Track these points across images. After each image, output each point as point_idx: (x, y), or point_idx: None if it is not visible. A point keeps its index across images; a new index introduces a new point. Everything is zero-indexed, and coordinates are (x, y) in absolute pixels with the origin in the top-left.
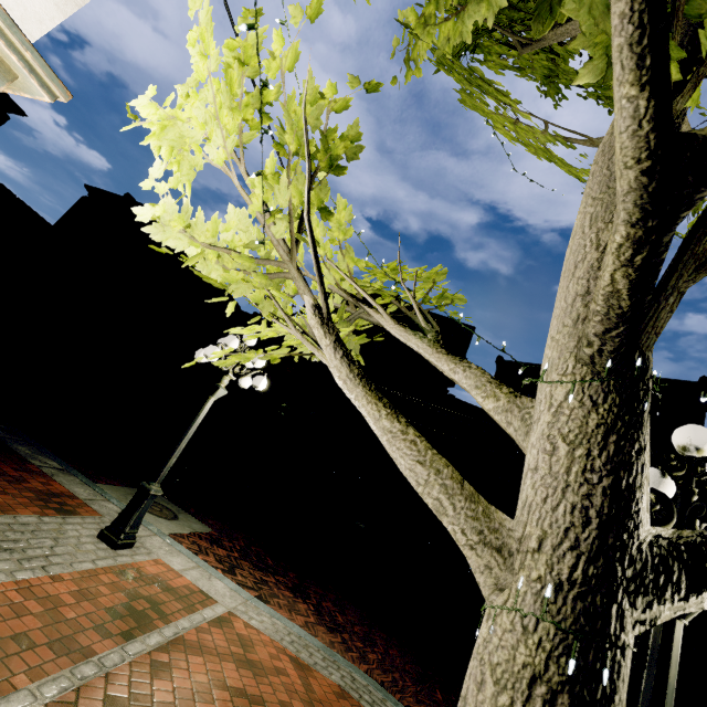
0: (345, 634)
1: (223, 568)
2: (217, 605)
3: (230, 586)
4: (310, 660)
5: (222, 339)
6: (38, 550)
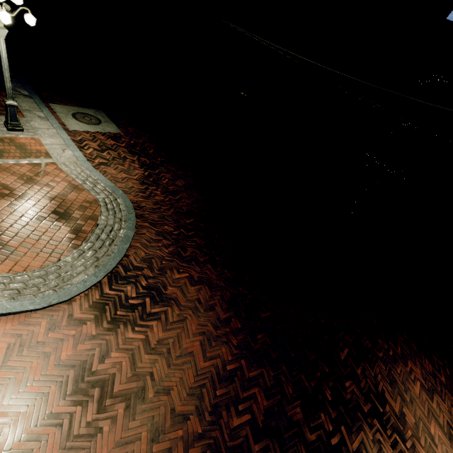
0: (153, 187)
1: (98, 149)
2: (48, 159)
3: (75, 154)
4: (91, 188)
5: None
6: None
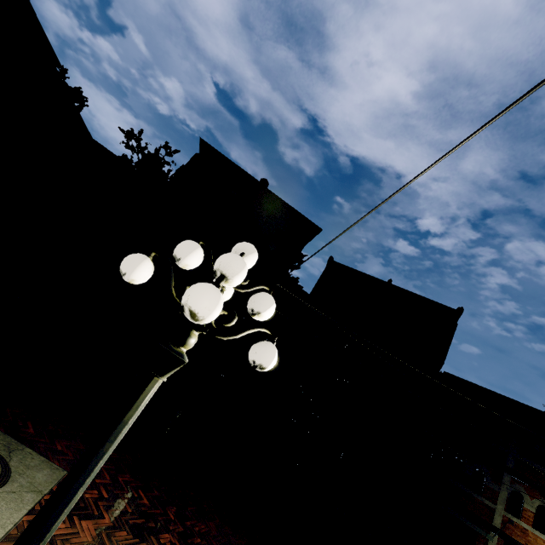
0: None
1: None
2: None
3: None
4: None
5: (190, 245)
6: None
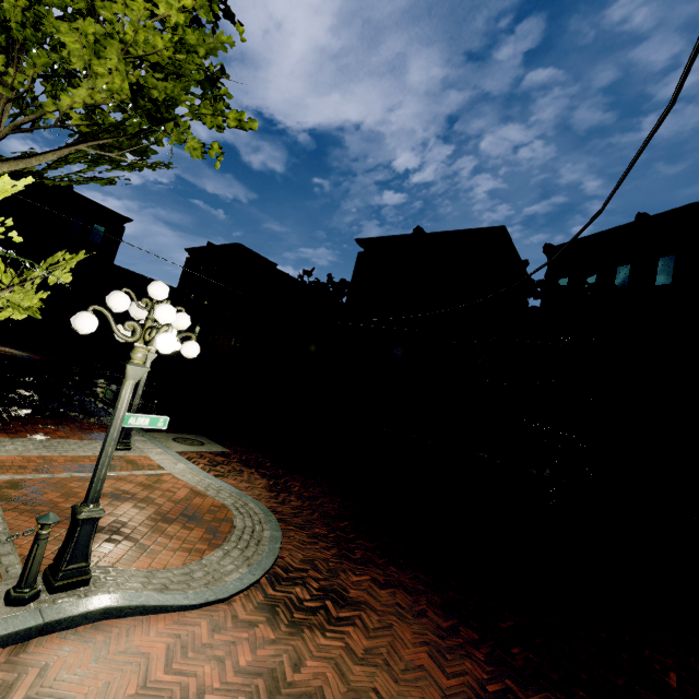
0: (285, 494)
1: (209, 464)
2: (162, 471)
3: (189, 466)
4: (215, 494)
5: None
6: (65, 449)
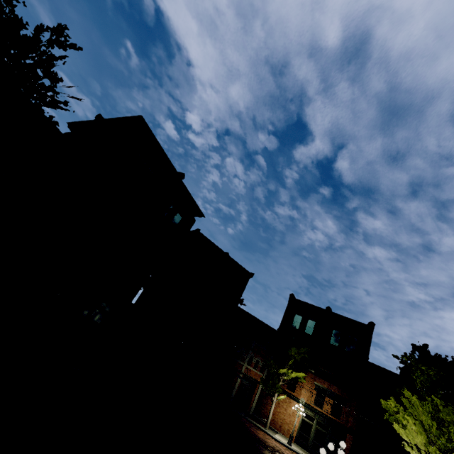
0: None
1: None
2: None
3: None
4: None
5: None
6: None
